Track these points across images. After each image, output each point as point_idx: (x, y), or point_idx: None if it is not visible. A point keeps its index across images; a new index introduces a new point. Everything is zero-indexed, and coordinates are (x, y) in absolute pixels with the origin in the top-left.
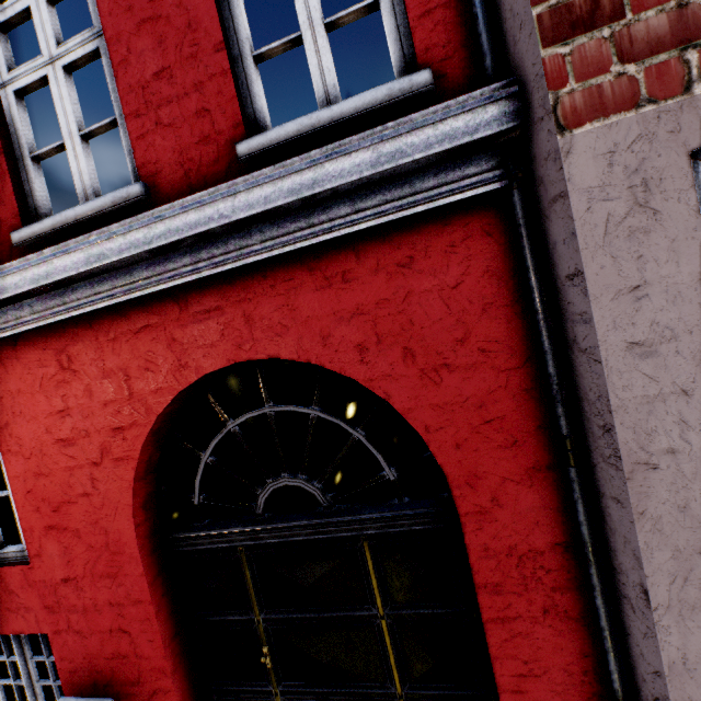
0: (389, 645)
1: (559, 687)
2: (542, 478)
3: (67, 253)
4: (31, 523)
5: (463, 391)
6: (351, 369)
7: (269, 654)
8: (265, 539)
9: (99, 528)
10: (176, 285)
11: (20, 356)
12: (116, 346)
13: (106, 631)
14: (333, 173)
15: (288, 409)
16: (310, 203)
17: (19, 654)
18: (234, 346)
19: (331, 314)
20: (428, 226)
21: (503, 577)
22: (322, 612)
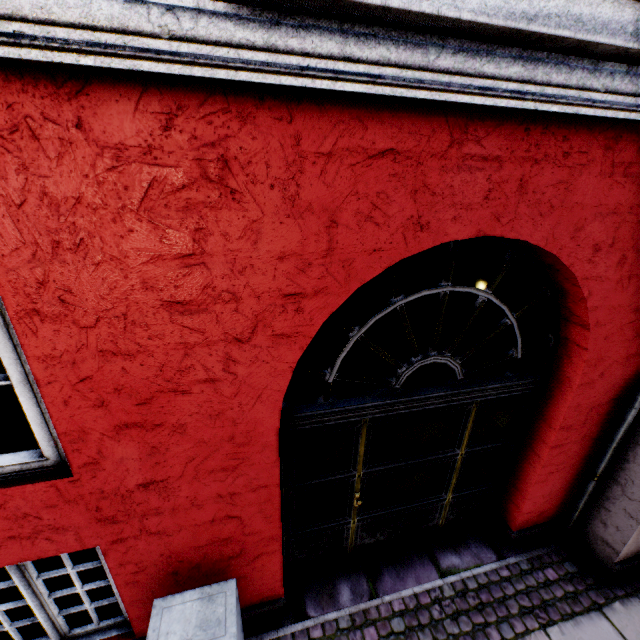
0: (457, 471)
1: (564, 474)
2: (632, 360)
3: None
4: (81, 423)
5: (633, 298)
6: (578, 266)
7: (359, 497)
8: (399, 410)
9: (222, 420)
10: (477, 104)
11: (88, 123)
12: (329, 168)
13: (205, 523)
14: None
15: (468, 290)
16: None
17: (19, 580)
18: (492, 216)
19: (594, 207)
20: None
21: (575, 421)
22: (418, 459)
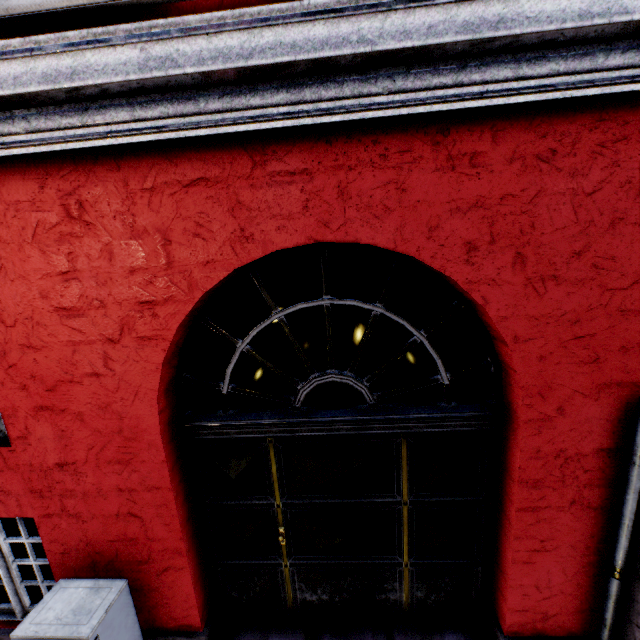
0: (405, 526)
1: (562, 559)
2: (609, 393)
3: (109, 45)
4: (13, 401)
5: (563, 306)
6: (452, 268)
7: (285, 533)
8: (301, 432)
9: (110, 412)
10: (258, 130)
11: (0, 191)
12: (154, 199)
13: (111, 515)
14: (528, 13)
15: (351, 303)
16: (471, 52)
17: None
18: (319, 223)
19: (445, 203)
20: (584, 117)
21: (545, 475)
22: (346, 499)
